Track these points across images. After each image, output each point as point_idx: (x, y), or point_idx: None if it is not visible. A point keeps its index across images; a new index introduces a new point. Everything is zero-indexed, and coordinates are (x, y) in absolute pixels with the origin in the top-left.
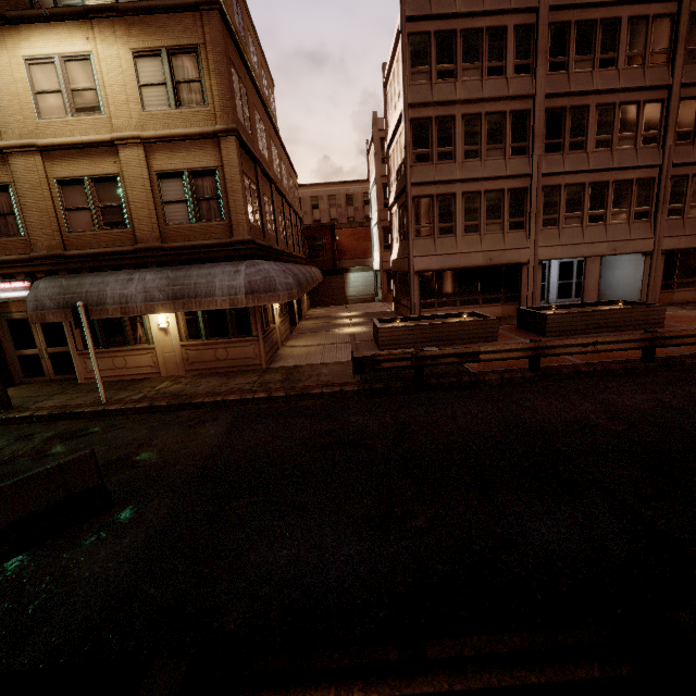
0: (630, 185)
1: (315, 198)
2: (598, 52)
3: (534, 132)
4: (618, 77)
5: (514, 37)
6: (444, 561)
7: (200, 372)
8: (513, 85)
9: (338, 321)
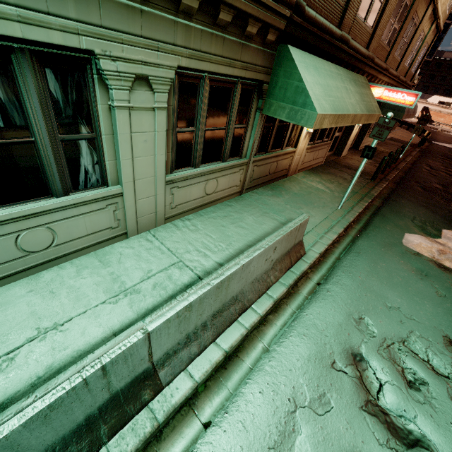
0: None
1: None
2: None
3: None
4: None
5: None
6: None
7: None
8: None
9: None
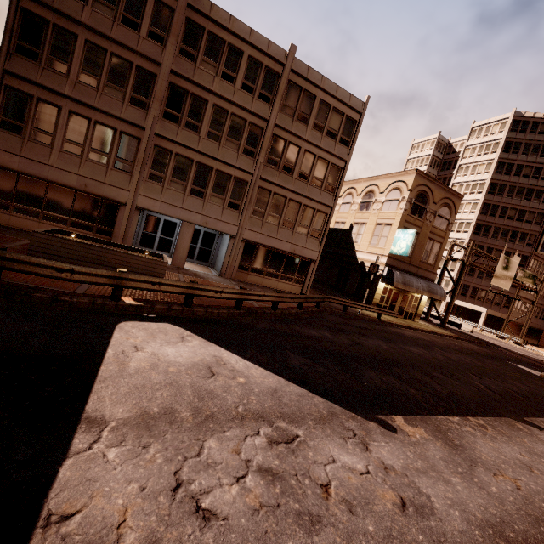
0: (229, 178)
1: None
2: (223, 65)
3: (154, 94)
4: (233, 92)
5: (154, 7)
6: None
7: None
8: (144, 45)
9: None
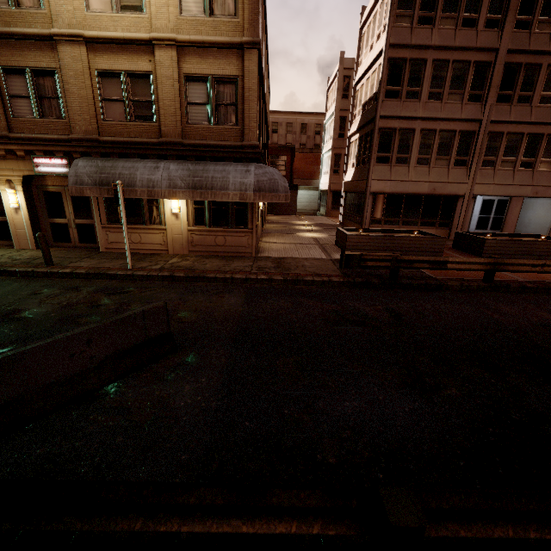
0: None
1: (276, 124)
2: None
3: (491, 82)
4: None
5: None
6: (492, 425)
7: (201, 253)
8: (482, 37)
9: (297, 227)
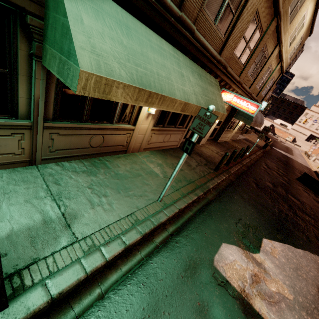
0: None
1: None
2: None
3: None
4: None
5: None
6: None
7: (231, 140)
8: None
9: None
